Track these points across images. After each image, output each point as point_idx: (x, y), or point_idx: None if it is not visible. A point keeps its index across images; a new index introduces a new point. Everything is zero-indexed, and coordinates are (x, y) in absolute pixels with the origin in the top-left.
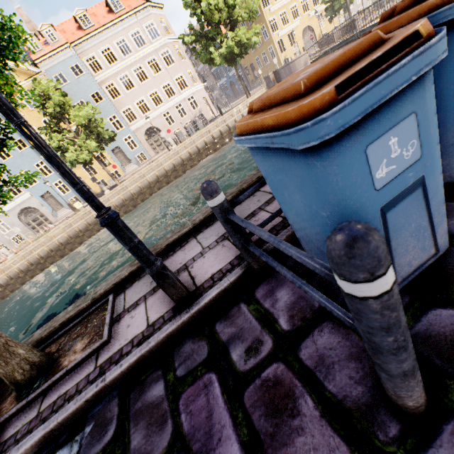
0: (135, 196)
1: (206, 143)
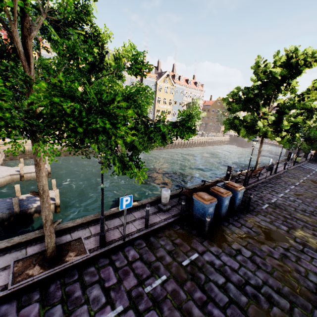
0: (193, 144)
1: (213, 142)
